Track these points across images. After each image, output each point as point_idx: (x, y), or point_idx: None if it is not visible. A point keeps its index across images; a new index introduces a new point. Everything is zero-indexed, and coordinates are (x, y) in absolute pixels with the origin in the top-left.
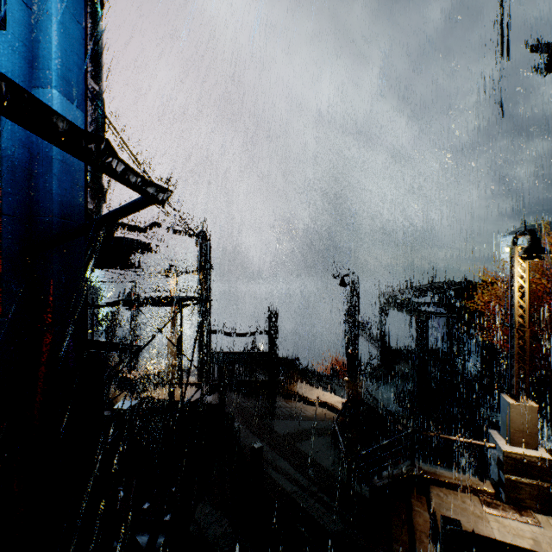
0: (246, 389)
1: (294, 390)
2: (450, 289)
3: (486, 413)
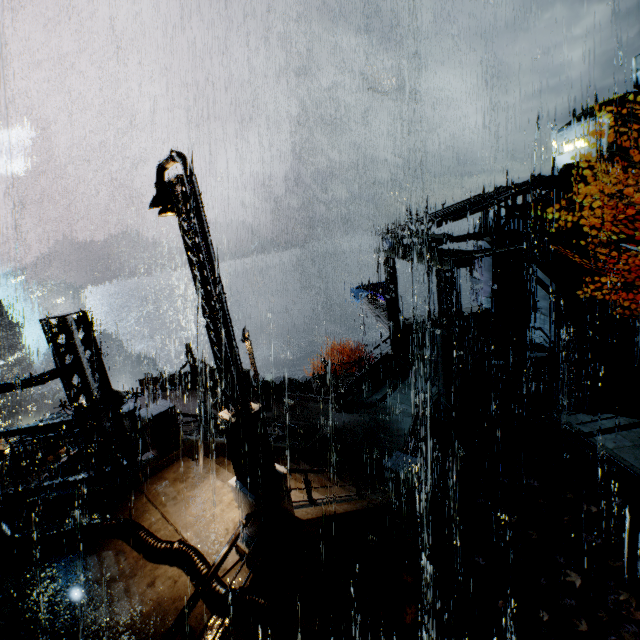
0: (43, 511)
1: (154, 493)
2: (500, 198)
3: (570, 418)
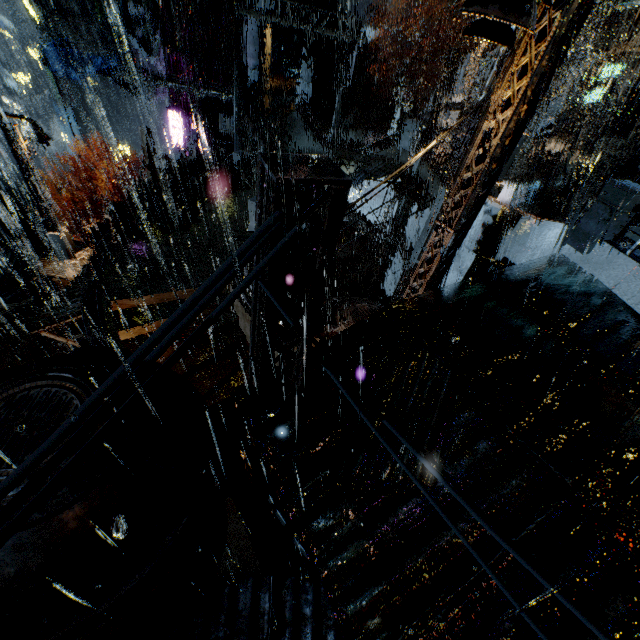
0: None
1: None
2: None
3: None
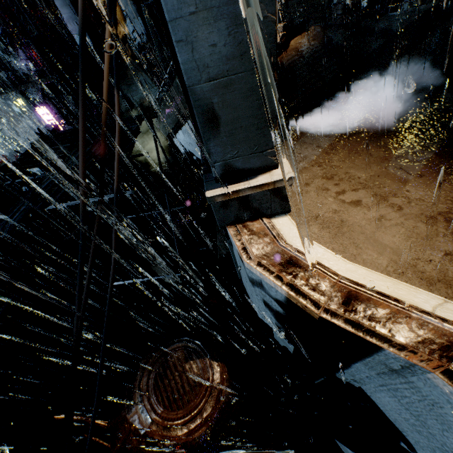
0: None
1: None
2: None
3: None
